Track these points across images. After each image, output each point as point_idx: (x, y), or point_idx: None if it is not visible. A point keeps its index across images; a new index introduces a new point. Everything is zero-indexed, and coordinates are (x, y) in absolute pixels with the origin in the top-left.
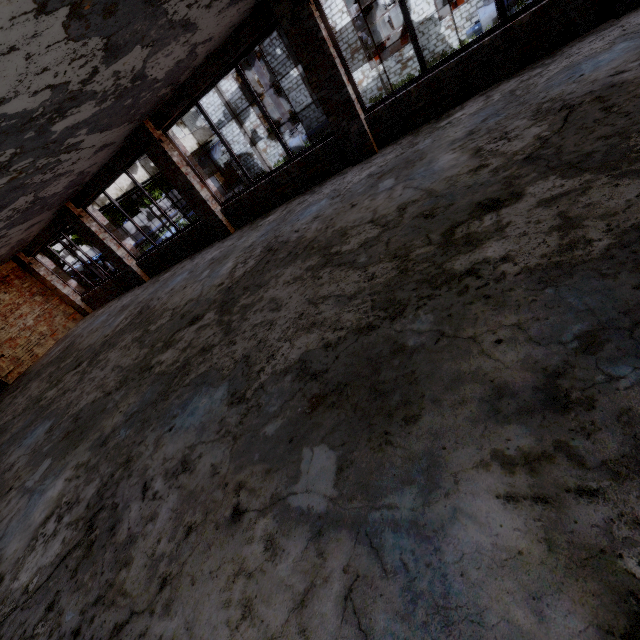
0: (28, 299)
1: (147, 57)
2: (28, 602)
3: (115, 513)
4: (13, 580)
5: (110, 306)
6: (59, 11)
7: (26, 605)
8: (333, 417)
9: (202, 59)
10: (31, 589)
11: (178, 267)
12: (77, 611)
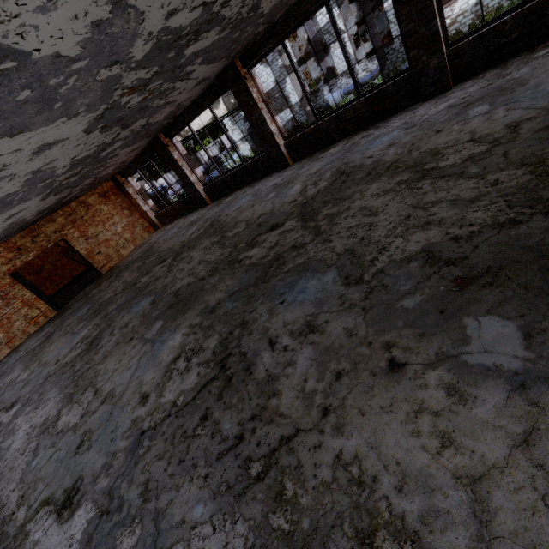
0: (119, 211)
1: None
2: (180, 412)
3: (246, 358)
4: (159, 397)
5: (178, 222)
6: None
7: (179, 414)
8: (495, 294)
9: None
10: (179, 404)
11: (239, 193)
12: (234, 423)
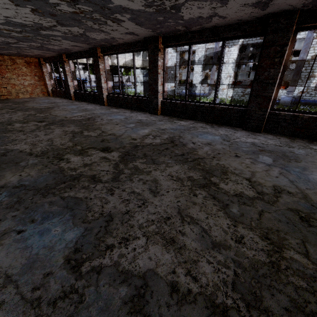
0: (32, 75)
1: (85, 31)
2: None
3: None
4: None
5: (55, 99)
6: (26, 8)
7: None
8: None
9: (122, 42)
10: None
11: (82, 103)
12: None
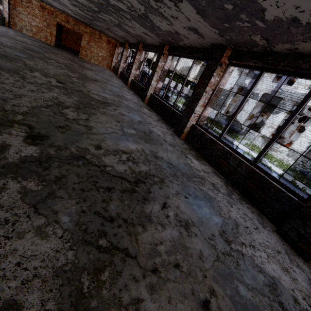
0: (107, 51)
1: (119, 22)
2: None
3: None
4: None
5: (109, 71)
6: None
7: None
8: None
9: (151, 43)
10: None
11: (117, 79)
12: None
